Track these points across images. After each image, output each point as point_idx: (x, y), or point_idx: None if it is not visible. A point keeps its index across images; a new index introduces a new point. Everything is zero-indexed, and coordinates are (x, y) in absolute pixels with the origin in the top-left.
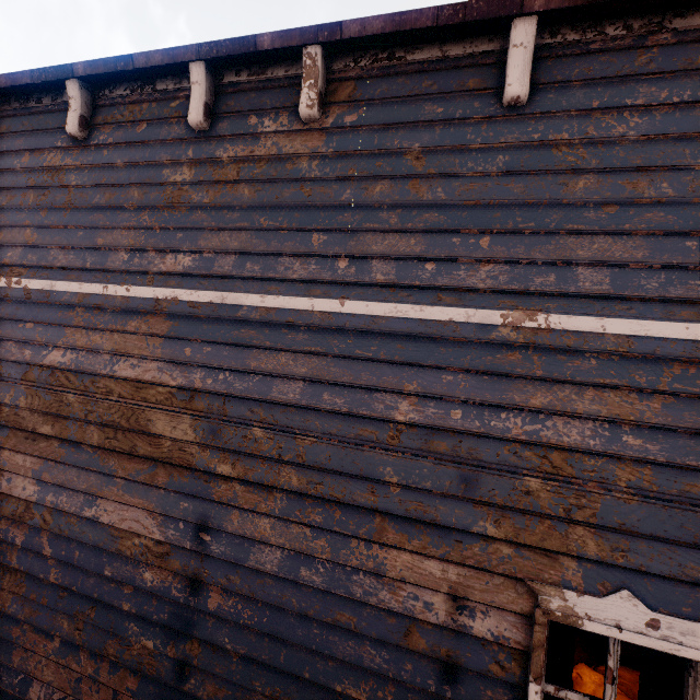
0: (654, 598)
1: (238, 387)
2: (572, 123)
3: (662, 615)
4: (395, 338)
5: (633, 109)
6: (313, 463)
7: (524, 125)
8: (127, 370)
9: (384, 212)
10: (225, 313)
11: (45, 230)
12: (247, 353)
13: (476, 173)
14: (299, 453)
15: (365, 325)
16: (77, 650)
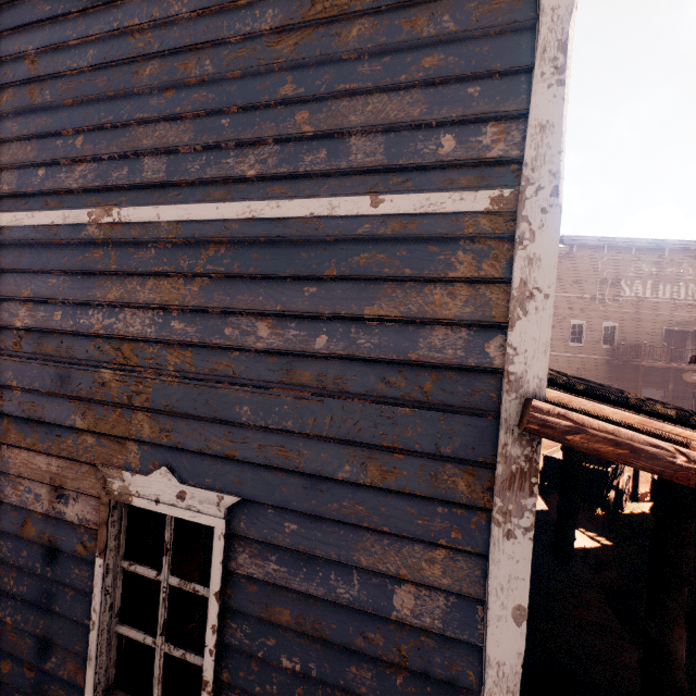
0: (188, 473)
1: None
2: (144, 6)
3: (188, 486)
4: (18, 247)
5: None
6: None
7: (109, 14)
8: None
9: (10, 122)
10: None
11: None
12: None
13: (73, 71)
14: None
15: None
16: None
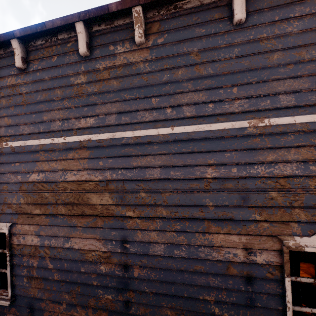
0: None
1: (129, 175)
2: (267, 28)
3: None
4: (200, 141)
5: (294, 18)
6: (171, 203)
7: (244, 32)
8: (72, 177)
9: (184, 83)
10: (116, 142)
11: (14, 116)
12: (130, 159)
13: (225, 58)
14: (164, 200)
15: (185, 137)
16: (75, 306)
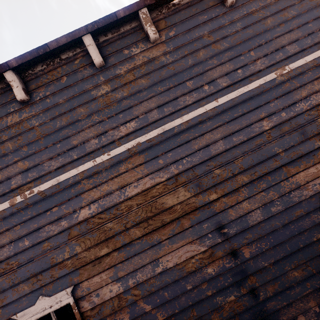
0: None
1: (196, 160)
2: (253, 4)
3: None
4: (244, 102)
5: None
6: (247, 166)
7: (238, 11)
8: (134, 190)
9: (209, 61)
10: (168, 134)
11: (31, 156)
12: (190, 144)
13: (233, 32)
14: (239, 167)
15: (231, 104)
16: None
